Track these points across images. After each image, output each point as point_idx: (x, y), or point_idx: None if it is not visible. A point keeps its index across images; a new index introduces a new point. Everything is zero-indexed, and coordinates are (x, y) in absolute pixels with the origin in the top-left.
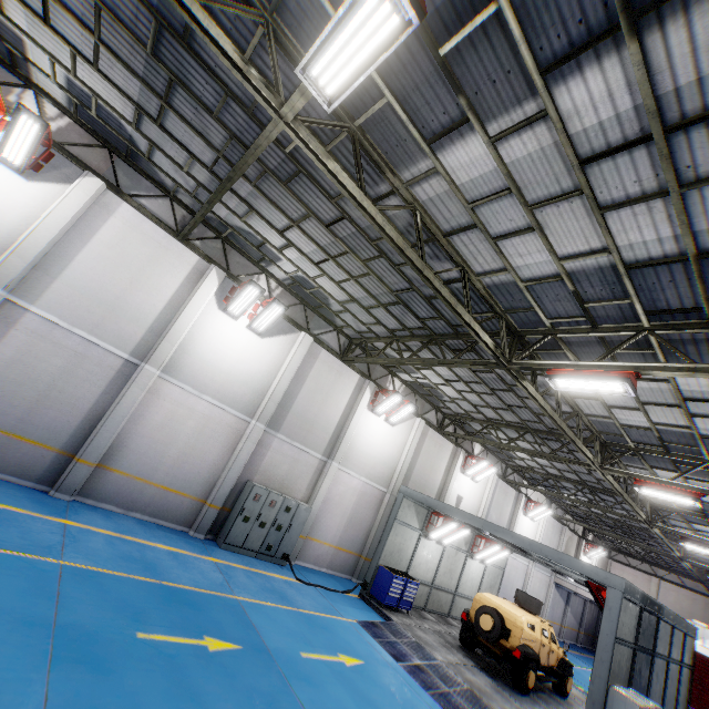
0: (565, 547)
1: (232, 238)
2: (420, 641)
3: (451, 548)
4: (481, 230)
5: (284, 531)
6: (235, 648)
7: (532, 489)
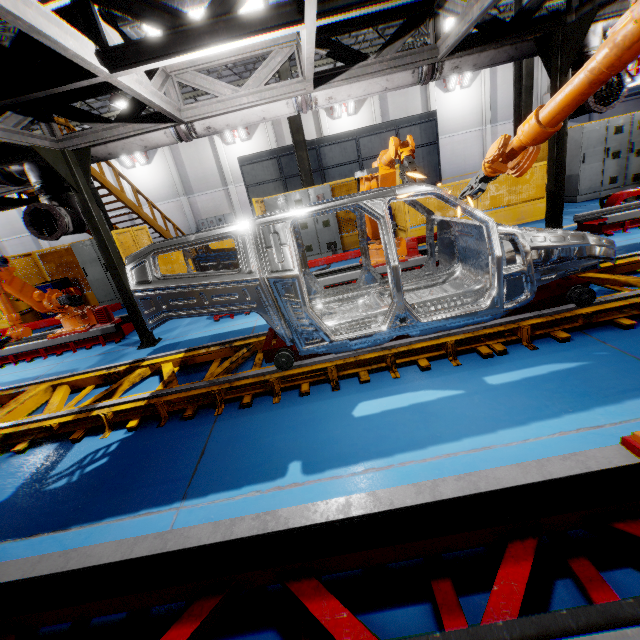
0: None
1: None
2: None
3: None
4: None
5: None
6: None
7: None
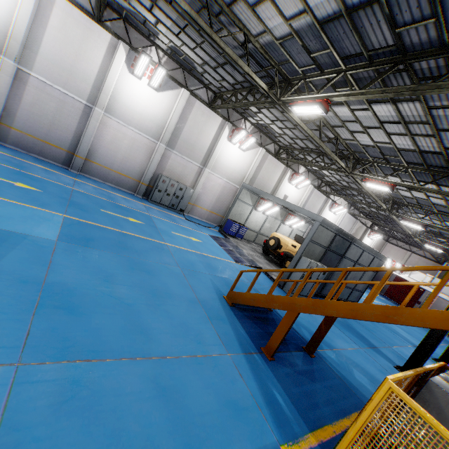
0: (355, 231)
1: (128, 19)
2: (238, 246)
3: (271, 218)
4: (242, 2)
5: (180, 199)
6: (141, 223)
7: (332, 194)
